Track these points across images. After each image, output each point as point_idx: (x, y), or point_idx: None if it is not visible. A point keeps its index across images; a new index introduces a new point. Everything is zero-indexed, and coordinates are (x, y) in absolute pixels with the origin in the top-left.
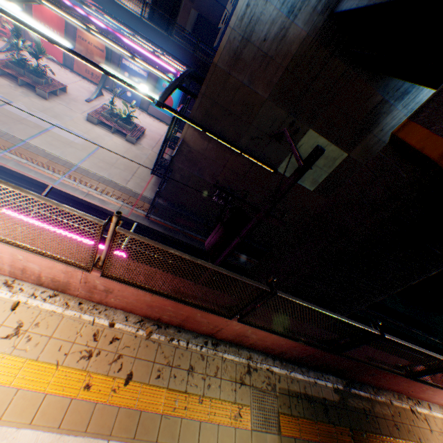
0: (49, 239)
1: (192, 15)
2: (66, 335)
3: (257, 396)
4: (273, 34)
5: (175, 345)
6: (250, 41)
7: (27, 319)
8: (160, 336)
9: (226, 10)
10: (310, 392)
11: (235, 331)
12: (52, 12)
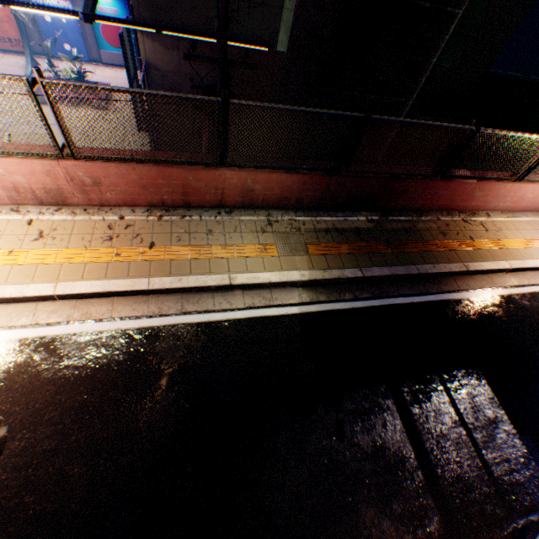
0: (16, 149)
1: None
2: (84, 231)
3: (281, 238)
4: None
5: (188, 221)
6: None
7: (45, 228)
8: (172, 217)
9: None
10: (340, 227)
11: (238, 189)
12: None
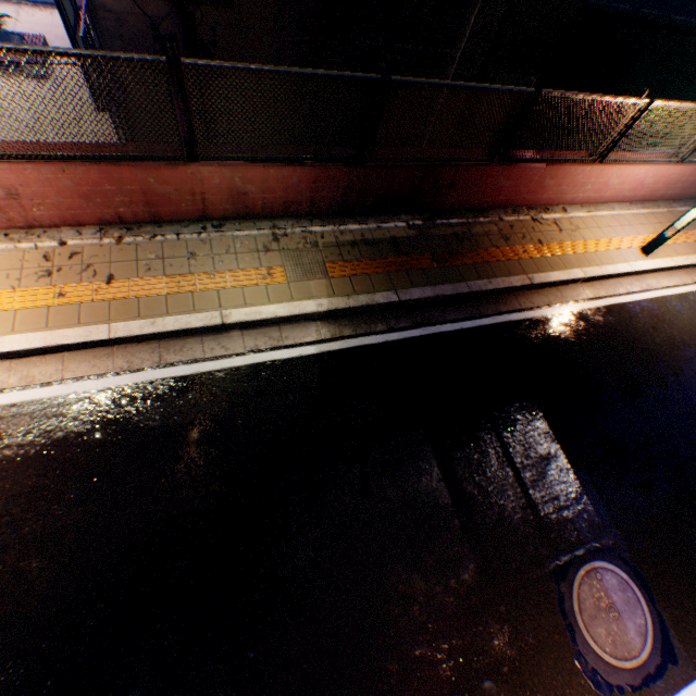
0: None
1: None
2: (9, 266)
3: (292, 258)
4: None
5: (161, 242)
6: None
7: None
8: (137, 238)
9: None
10: (371, 238)
11: (225, 193)
12: None
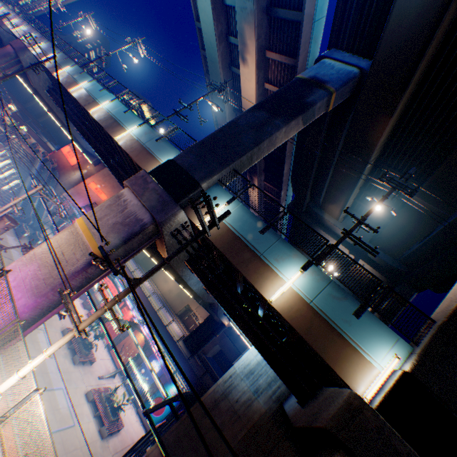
0: None
1: (216, 346)
2: None
3: None
4: (243, 399)
5: None
6: (227, 396)
7: None
8: None
9: (242, 354)
10: None
11: None
12: (128, 316)
